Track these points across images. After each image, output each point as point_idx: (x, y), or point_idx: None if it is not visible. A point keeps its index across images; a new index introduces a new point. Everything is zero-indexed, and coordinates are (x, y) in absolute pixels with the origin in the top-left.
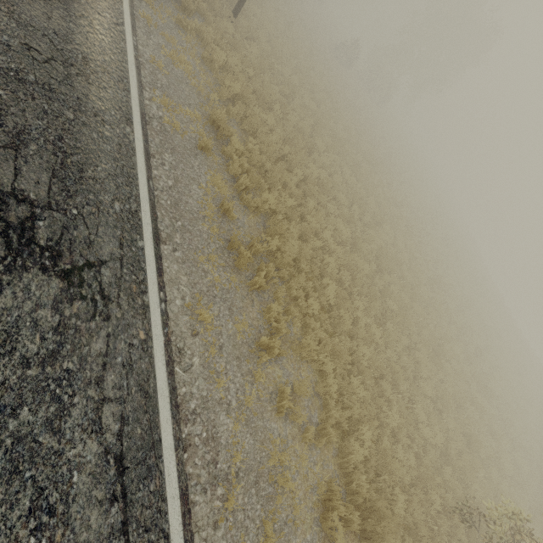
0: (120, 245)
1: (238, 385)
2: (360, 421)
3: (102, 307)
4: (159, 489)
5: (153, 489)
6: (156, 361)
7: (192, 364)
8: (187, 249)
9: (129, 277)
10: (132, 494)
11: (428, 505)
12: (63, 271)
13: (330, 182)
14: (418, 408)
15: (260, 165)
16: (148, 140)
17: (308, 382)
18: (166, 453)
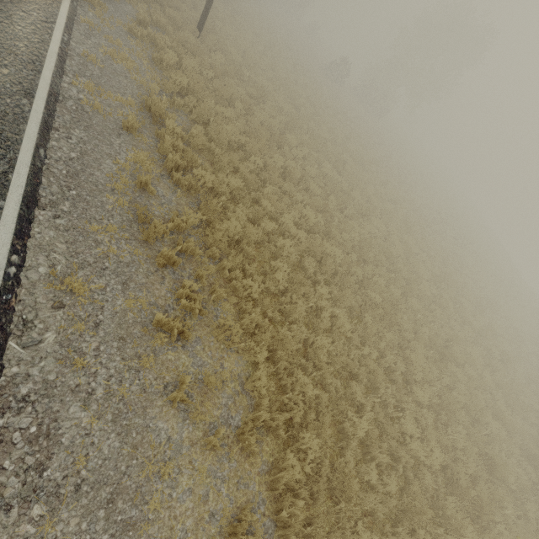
0: None
1: (114, 371)
2: (307, 427)
3: None
4: None
5: None
6: None
7: (41, 340)
8: (78, 217)
9: None
10: None
11: None
12: None
13: (297, 170)
14: (407, 418)
15: (210, 152)
16: (55, 115)
17: (228, 373)
18: None
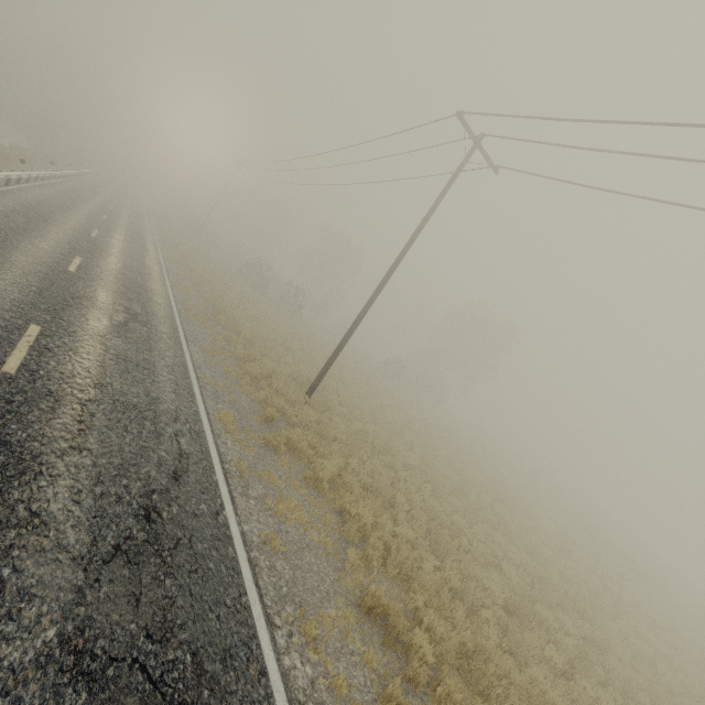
0: None
1: None
2: None
3: None
4: None
5: None
6: None
7: None
8: None
9: None
10: None
11: None
12: None
13: (524, 601)
14: None
15: (442, 640)
16: None
17: None
18: None
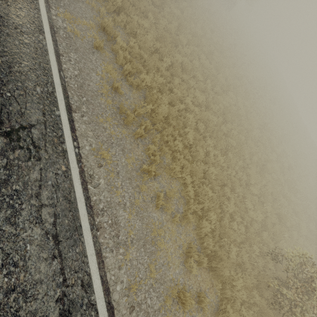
0: (43, 114)
1: (130, 194)
2: (209, 210)
3: (34, 153)
4: (82, 251)
5: (78, 251)
6: (74, 183)
7: (99, 183)
8: (91, 115)
9: (51, 134)
10: (65, 254)
11: (251, 252)
12: (5, 132)
13: (190, 65)
14: (248, 201)
15: (140, 57)
16: (57, 44)
17: (175, 190)
18: (85, 232)
